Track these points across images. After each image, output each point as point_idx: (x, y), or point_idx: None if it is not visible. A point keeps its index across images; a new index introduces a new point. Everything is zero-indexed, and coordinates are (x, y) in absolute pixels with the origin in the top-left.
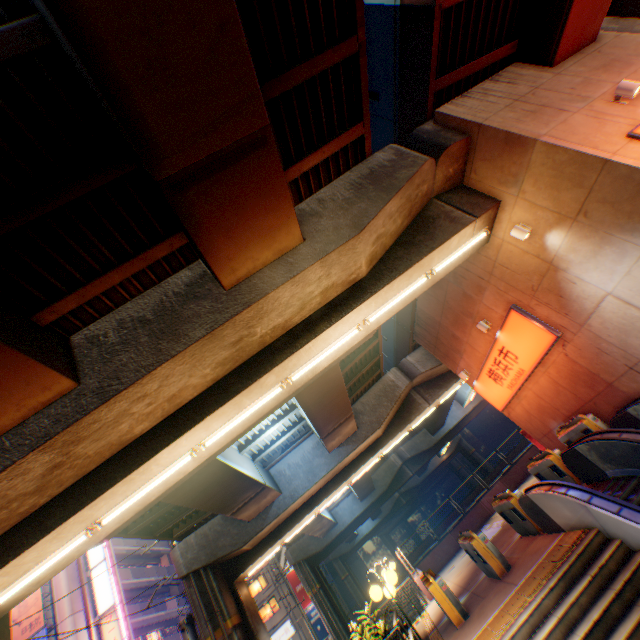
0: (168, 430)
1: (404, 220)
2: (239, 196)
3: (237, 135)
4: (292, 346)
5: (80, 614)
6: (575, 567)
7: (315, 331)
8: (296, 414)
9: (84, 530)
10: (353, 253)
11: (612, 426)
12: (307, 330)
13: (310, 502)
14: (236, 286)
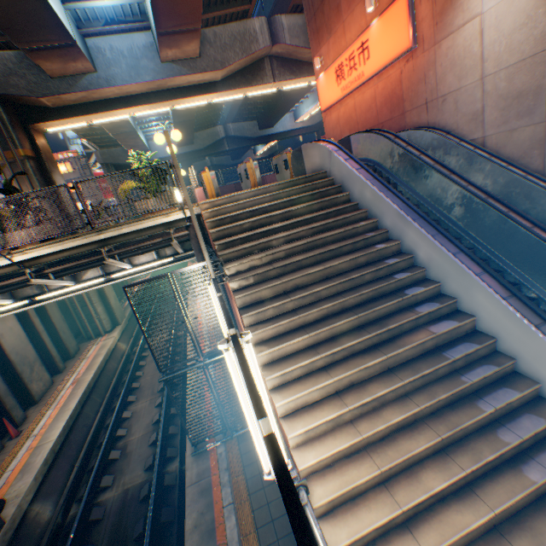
0: None
1: None
2: None
3: None
4: None
5: None
6: (300, 182)
7: None
8: None
9: None
10: None
11: None
12: None
13: (127, 101)
14: None
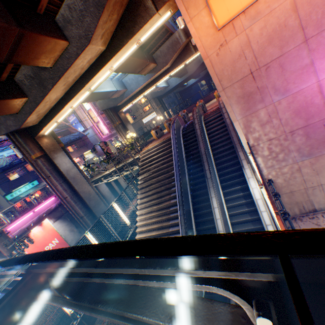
0: (60, 106)
1: (119, 12)
2: (30, 50)
3: (12, 41)
4: (85, 82)
5: (81, 110)
6: (167, 141)
7: (91, 77)
8: None
9: (55, 123)
10: (92, 49)
11: None
12: (88, 76)
13: (140, 93)
14: (53, 67)
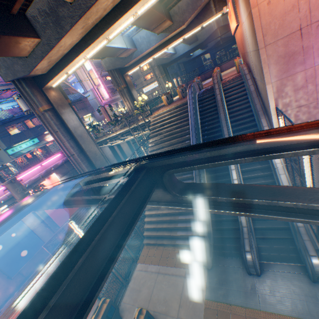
0: (74, 54)
1: None
2: None
3: None
4: (105, 28)
5: (81, 70)
6: (181, 106)
7: (113, 22)
8: None
9: (65, 74)
10: None
11: (239, 68)
12: (110, 20)
13: (149, 55)
14: (74, 3)
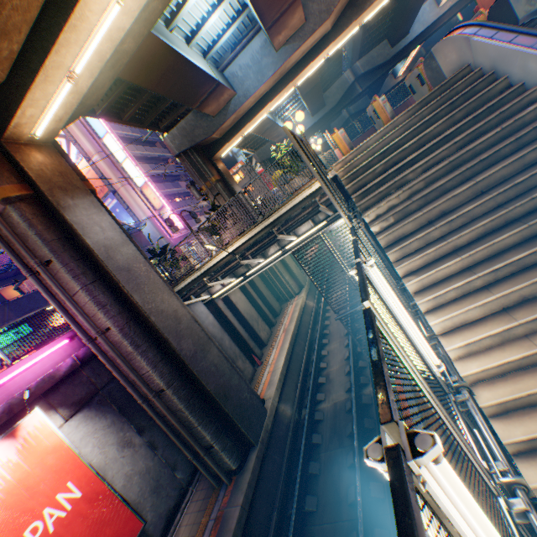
0: None
1: None
2: None
3: None
4: None
5: (128, 187)
6: (433, 97)
7: None
8: (238, 1)
9: (66, 79)
10: None
11: None
12: None
13: (261, 104)
14: None
